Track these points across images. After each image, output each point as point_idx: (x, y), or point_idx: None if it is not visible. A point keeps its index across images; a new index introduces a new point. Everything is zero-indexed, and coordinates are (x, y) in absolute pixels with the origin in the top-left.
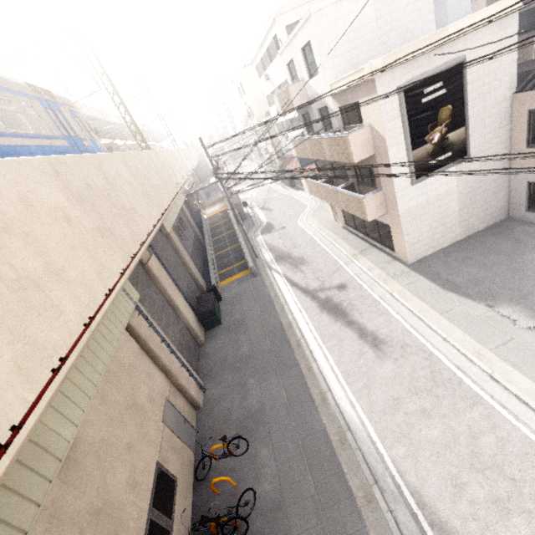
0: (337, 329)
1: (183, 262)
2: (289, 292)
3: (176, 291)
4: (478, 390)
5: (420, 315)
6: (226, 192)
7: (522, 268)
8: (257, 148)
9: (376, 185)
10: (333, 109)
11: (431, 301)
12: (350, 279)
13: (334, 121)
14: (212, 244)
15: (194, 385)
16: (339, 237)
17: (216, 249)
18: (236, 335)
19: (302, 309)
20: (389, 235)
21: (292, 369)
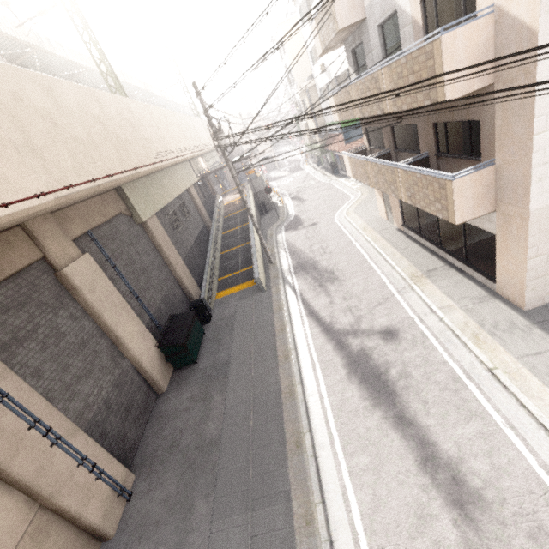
0: (374, 428)
1: (166, 263)
2: (303, 327)
3: (127, 311)
4: None
5: None
6: (231, 168)
7: None
8: (297, 125)
9: (481, 154)
10: (407, 11)
11: None
12: (406, 321)
13: (408, 37)
14: (221, 239)
15: (105, 494)
16: (392, 245)
17: (224, 246)
18: (210, 391)
19: (317, 364)
20: (487, 251)
21: (275, 504)
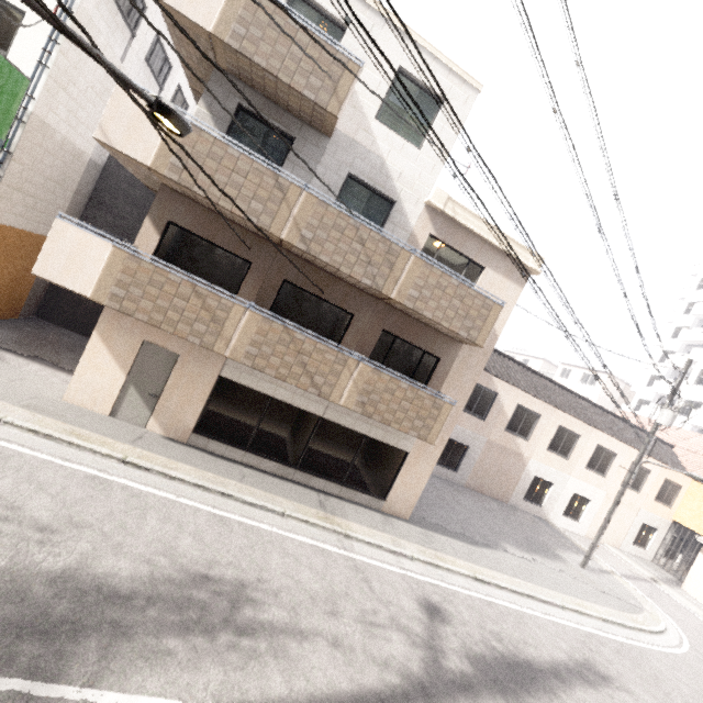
0: None
1: None
2: None
3: None
4: (625, 640)
5: (526, 591)
6: None
7: (451, 504)
8: None
9: (429, 383)
10: (411, 222)
11: (496, 566)
12: (410, 581)
13: (397, 238)
14: None
15: None
16: (216, 472)
17: None
18: None
19: None
20: (384, 468)
21: None
